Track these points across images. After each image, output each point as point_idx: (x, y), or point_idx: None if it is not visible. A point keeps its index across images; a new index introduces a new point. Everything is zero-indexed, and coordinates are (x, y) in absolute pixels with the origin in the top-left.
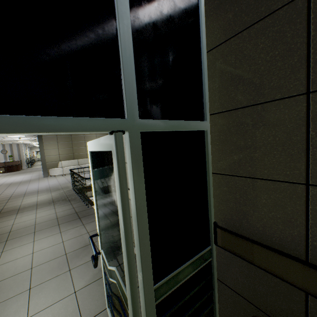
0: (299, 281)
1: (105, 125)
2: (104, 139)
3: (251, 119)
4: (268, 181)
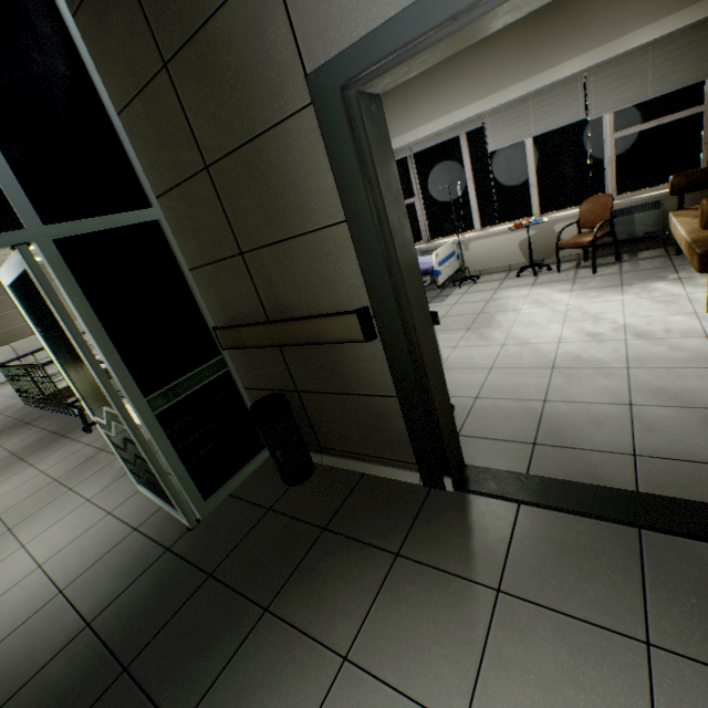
0: (268, 340)
1: (1, 241)
2: (13, 258)
3: (189, 199)
4: (225, 261)
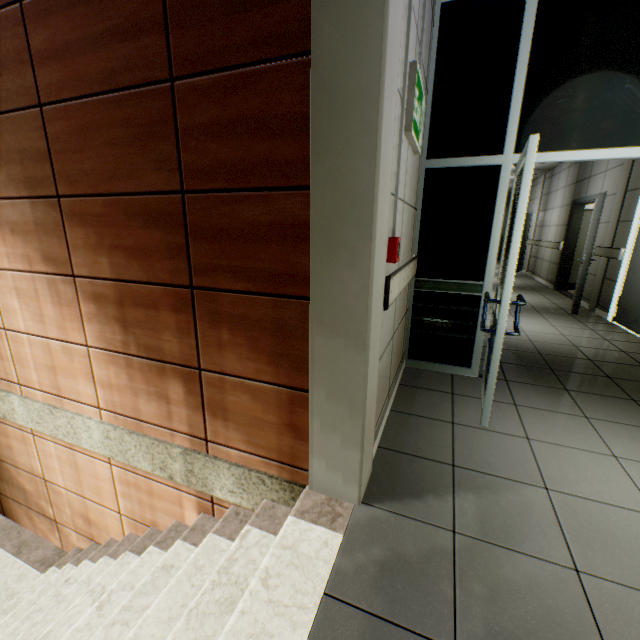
0: None
1: None
2: None
3: None
4: None
